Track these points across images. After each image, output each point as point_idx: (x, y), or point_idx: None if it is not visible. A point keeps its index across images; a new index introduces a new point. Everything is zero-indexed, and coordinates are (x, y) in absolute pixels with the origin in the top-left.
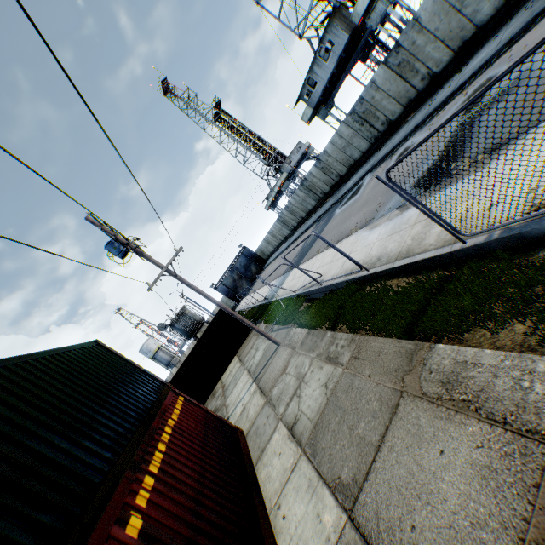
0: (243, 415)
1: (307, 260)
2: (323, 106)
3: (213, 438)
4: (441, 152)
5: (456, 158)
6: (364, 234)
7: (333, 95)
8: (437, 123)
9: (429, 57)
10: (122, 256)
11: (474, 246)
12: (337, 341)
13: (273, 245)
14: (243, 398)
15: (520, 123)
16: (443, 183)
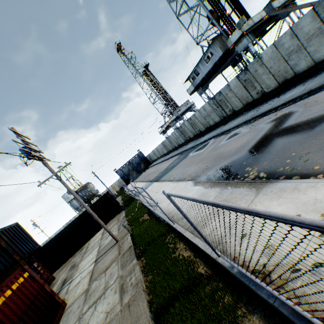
0: (75, 288)
1: (163, 180)
2: (201, 87)
3: (27, 320)
4: (247, 152)
5: (251, 164)
6: (188, 187)
7: (208, 83)
8: (255, 126)
9: (263, 81)
10: (29, 158)
11: (223, 265)
12: (132, 275)
13: (157, 156)
14: (84, 271)
15: (291, 164)
16: (235, 182)
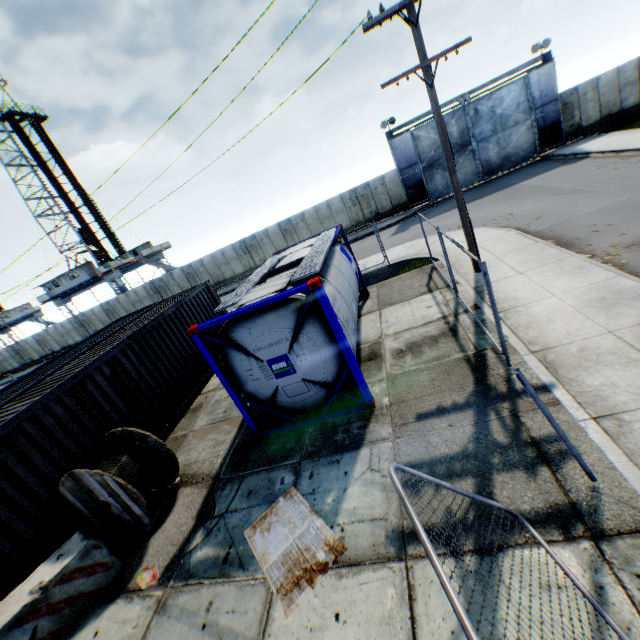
0: None
1: None
2: (62, 298)
3: None
4: None
5: None
6: None
7: (72, 296)
8: None
9: (122, 314)
10: None
11: None
12: None
13: None
14: None
15: None
16: None
